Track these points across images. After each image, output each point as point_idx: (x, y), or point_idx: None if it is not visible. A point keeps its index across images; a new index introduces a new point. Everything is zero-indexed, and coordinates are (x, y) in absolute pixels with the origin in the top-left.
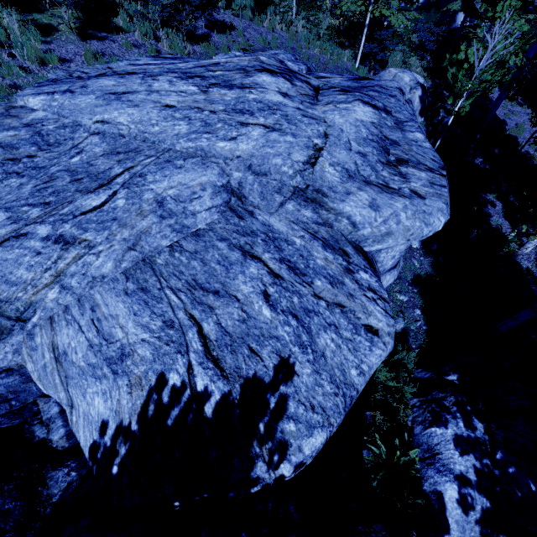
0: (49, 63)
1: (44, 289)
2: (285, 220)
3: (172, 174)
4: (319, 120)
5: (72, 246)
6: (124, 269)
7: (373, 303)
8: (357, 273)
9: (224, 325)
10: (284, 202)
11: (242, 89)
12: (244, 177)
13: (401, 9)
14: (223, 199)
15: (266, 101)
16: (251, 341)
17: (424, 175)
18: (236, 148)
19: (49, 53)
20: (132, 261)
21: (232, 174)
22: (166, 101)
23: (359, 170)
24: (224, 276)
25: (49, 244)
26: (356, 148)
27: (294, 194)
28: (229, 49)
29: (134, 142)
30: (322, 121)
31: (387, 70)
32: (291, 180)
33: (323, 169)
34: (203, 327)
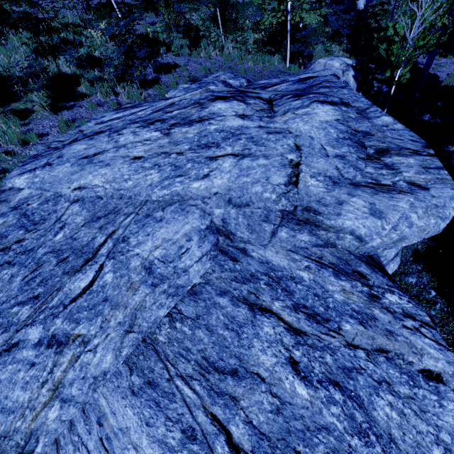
0: (29, 141)
1: (44, 410)
2: (282, 250)
3: (154, 231)
4: (284, 132)
5: (66, 346)
6: (125, 357)
7: (418, 334)
8: (384, 297)
9: (256, 423)
10: (276, 230)
11: (202, 122)
12: (226, 212)
13: (312, 9)
14: (211, 242)
15: (227, 128)
16: (295, 442)
17: (412, 161)
18: (211, 185)
19: (28, 133)
20: (132, 345)
21: (213, 211)
22: (133, 153)
23: (342, 174)
24: (237, 345)
25: (41, 350)
26: (332, 152)
27: (283, 219)
28: (177, 84)
29: (112, 201)
30: (287, 132)
31: (316, 62)
32: (276, 205)
33: (306, 184)
34: (231, 433)
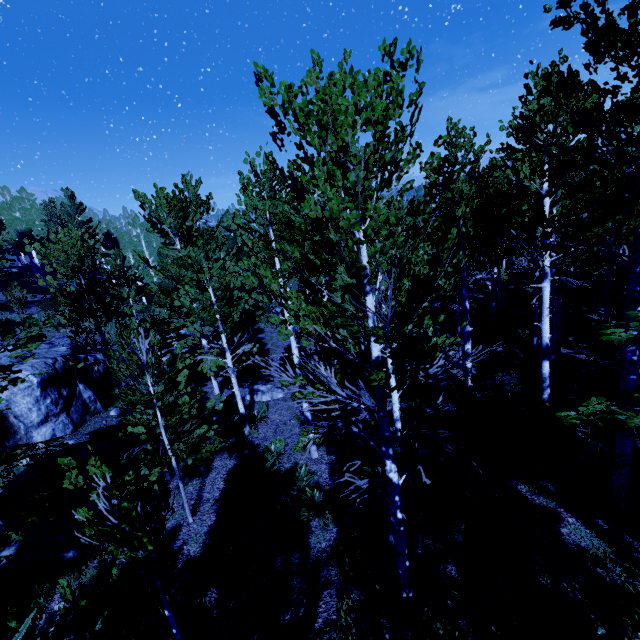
0: None
1: None
2: None
3: None
4: None
5: None
6: None
7: None
8: None
9: None
10: None
11: None
12: None
13: None
14: None
15: None
16: None
17: (38, 360)
18: None
19: None
20: None
21: None
22: None
23: None
24: None
25: None
26: None
27: None
28: None
29: None
30: None
31: None
32: None
33: None
34: None
